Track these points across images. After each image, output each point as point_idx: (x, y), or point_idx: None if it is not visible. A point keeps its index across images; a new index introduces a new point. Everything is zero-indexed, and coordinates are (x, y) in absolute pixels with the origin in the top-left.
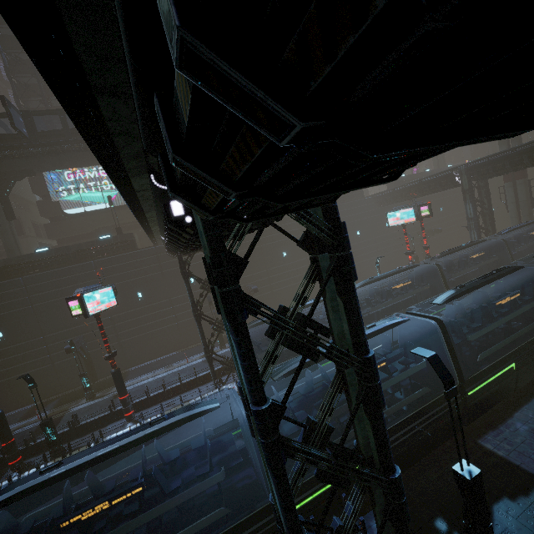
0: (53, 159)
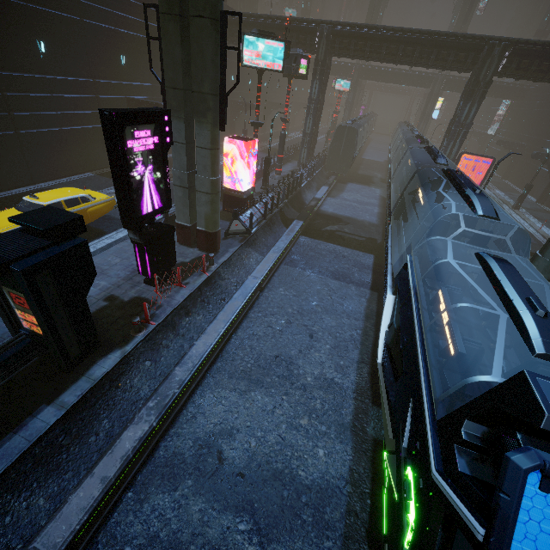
0: None
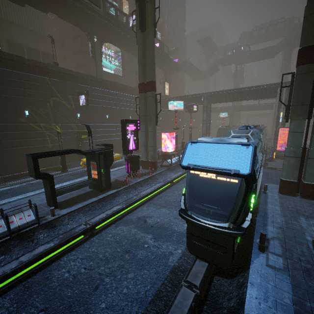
0: (125, 42)
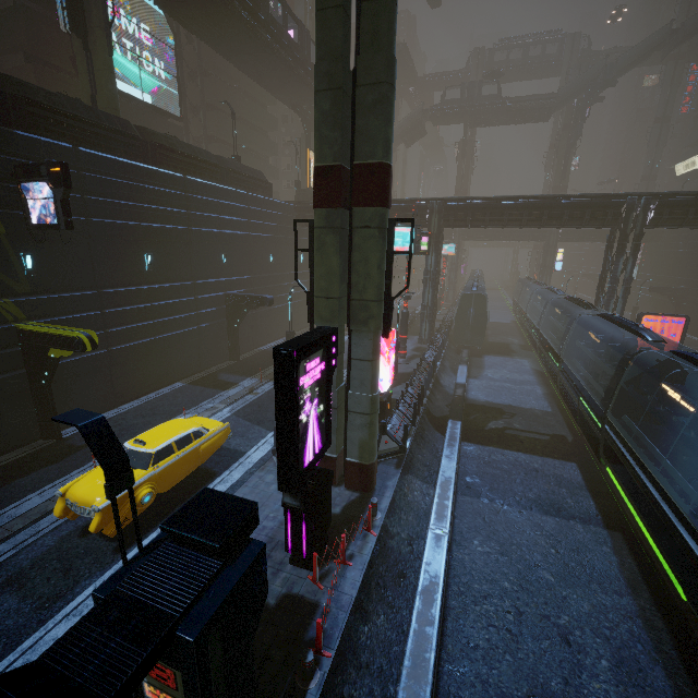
0: None
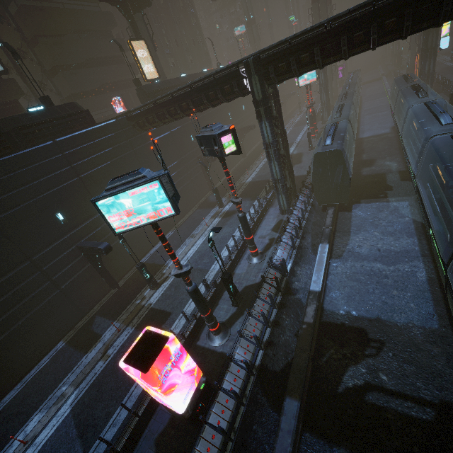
0: None
